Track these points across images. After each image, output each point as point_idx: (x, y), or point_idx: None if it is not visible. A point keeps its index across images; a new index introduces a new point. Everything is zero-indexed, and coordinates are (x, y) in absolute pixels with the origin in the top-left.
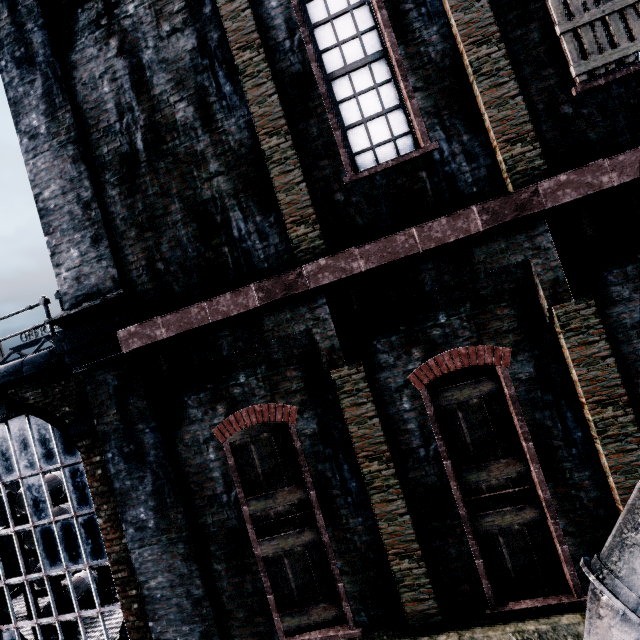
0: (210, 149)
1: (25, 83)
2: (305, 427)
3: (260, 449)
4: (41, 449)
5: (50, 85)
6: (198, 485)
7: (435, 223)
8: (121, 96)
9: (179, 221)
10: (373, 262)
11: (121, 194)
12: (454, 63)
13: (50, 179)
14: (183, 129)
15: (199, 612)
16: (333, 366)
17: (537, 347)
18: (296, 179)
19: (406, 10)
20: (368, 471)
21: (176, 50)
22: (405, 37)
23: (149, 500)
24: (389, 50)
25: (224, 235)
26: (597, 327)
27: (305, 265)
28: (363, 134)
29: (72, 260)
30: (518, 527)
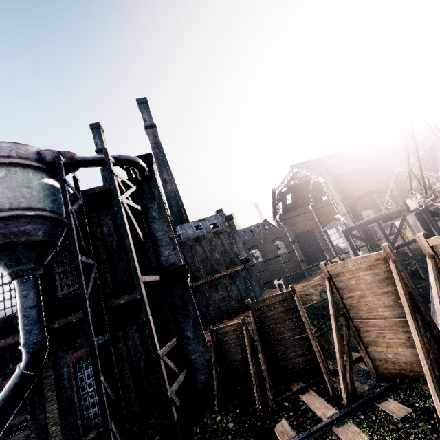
0: None
1: None
2: None
3: None
4: None
5: None
6: None
7: (10, 338)
8: None
9: None
10: None
11: None
12: None
13: None
14: None
15: None
16: None
17: None
18: None
19: None
20: None
21: None
22: None
23: None
24: None
25: None
26: (51, 366)
27: None
28: (3, 304)
29: None
30: (22, 438)
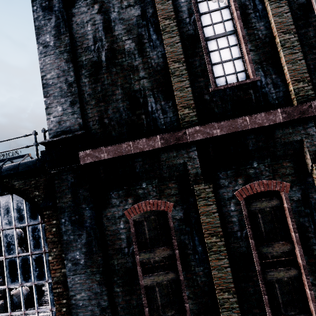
0: (141, 65)
1: (45, 19)
2: (176, 215)
3: (149, 224)
4: (17, 214)
5: (59, 22)
6: (112, 242)
7: (258, 115)
8: (96, 33)
9: (119, 99)
10: (224, 131)
11: (89, 81)
12: (270, 40)
13: (51, 69)
14: (128, 53)
15: (103, 315)
16: (196, 183)
17: (303, 184)
18: (186, 85)
19: (249, 13)
20: (210, 242)
21: (129, 15)
22: (247, 25)
23: (83, 248)
24: (238, 30)
25: (143, 109)
26: None
27: (188, 128)
28: (220, 68)
29: (57, 112)
30: (286, 279)
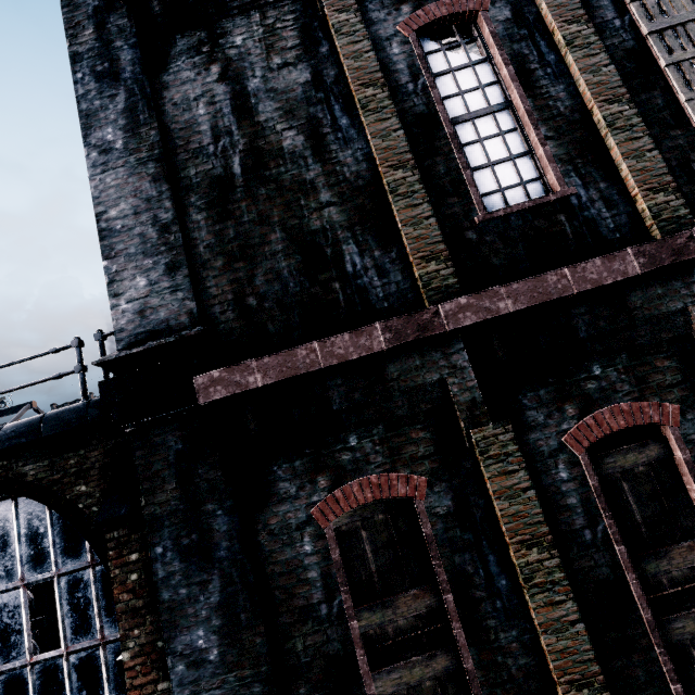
0: (321, 179)
1: (104, 97)
2: (436, 504)
3: (374, 536)
4: (28, 549)
5: (135, 101)
6: (285, 591)
7: (589, 264)
8: (219, 119)
9: (279, 252)
10: (522, 302)
11: (208, 219)
12: (583, 118)
13: (120, 197)
14: (290, 157)
15: None
16: (475, 424)
17: None
18: (425, 213)
19: (532, 69)
20: (525, 562)
21: (287, 82)
22: (532, 91)
23: (213, 617)
24: (515, 102)
25: (335, 269)
26: None
27: (442, 303)
28: (489, 177)
29: (137, 290)
30: None
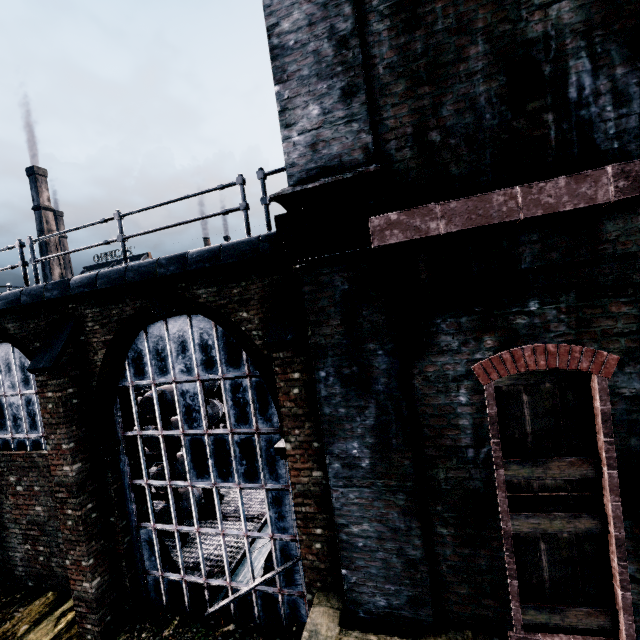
0: None
1: None
2: (623, 385)
3: (535, 402)
4: (201, 355)
5: None
6: (434, 430)
7: None
8: None
9: (478, 72)
10: None
11: (391, 29)
12: None
13: (293, 3)
14: None
15: (411, 575)
16: None
17: None
18: None
19: None
20: None
21: None
22: None
23: (367, 436)
24: None
25: (551, 95)
26: None
27: None
28: None
29: (309, 120)
30: None
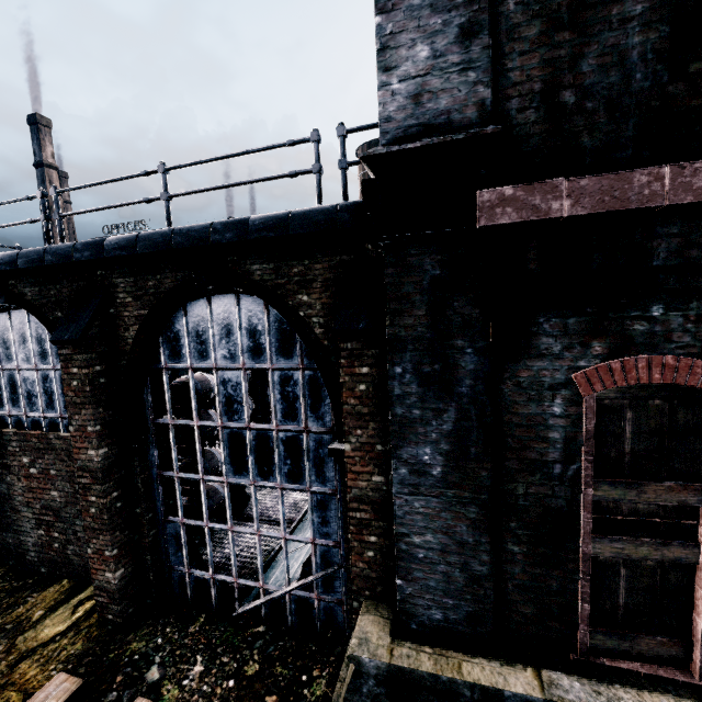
0: None
1: None
2: None
3: (640, 420)
4: (248, 341)
5: None
6: (519, 442)
7: None
8: None
9: (635, 17)
10: None
11: None
12: None
13: None
14: None
15: (473, 591)
16: None
17: None
18: None
19: None
20: None
21: None
22: None
23: (442, 442)
24: None
25: None
26: None
27: None
28: None
29: (414, 63)
30: None
